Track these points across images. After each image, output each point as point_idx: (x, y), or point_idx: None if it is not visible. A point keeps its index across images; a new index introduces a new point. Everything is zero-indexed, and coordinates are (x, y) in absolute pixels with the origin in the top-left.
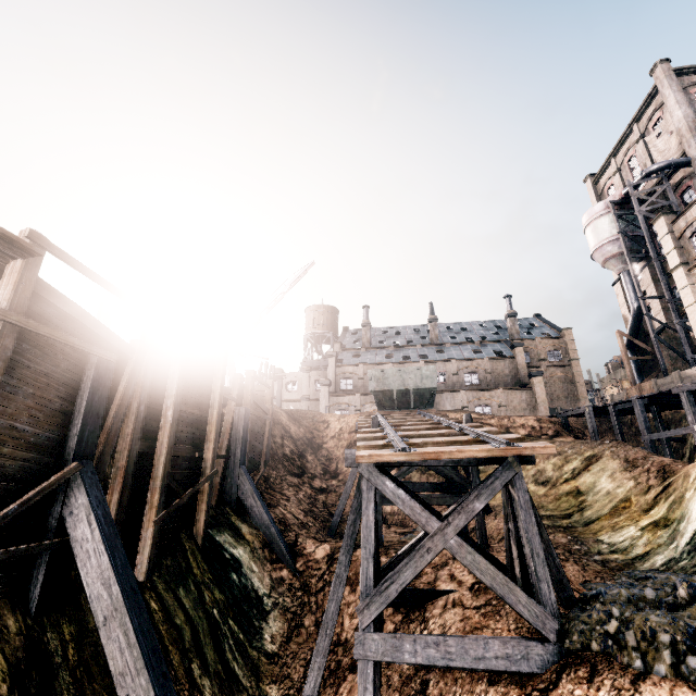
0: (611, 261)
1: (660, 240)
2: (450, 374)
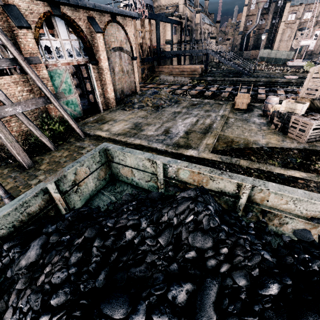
0: (263, 3)
1: (285, 10)
2: (211, 33)
